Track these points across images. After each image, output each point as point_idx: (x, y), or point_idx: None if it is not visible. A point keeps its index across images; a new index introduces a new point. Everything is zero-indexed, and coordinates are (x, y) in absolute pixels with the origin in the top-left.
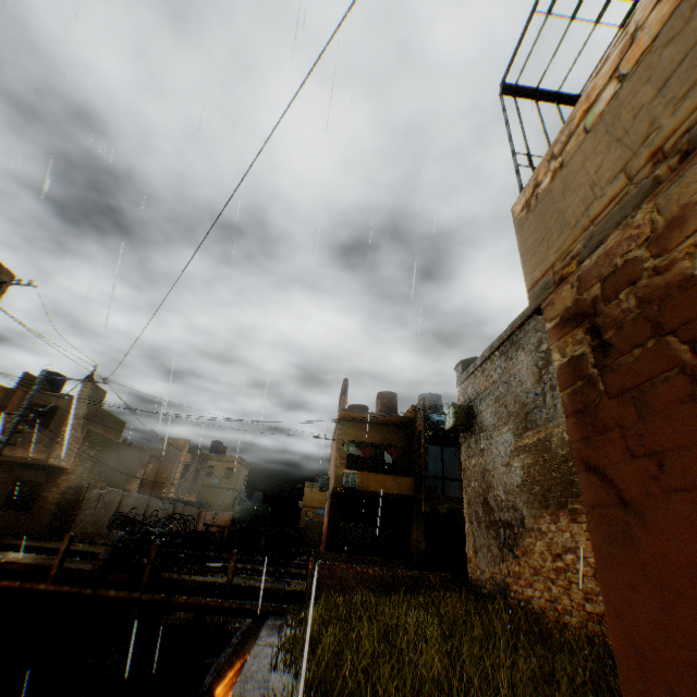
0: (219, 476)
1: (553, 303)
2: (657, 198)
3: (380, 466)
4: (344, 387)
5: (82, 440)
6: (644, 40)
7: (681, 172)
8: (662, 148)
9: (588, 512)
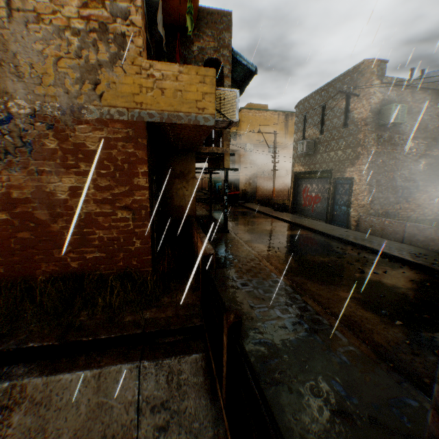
0: None
1: None
2: None
3: None
4: None
5: None
6: None
7: None
8: None
9: None
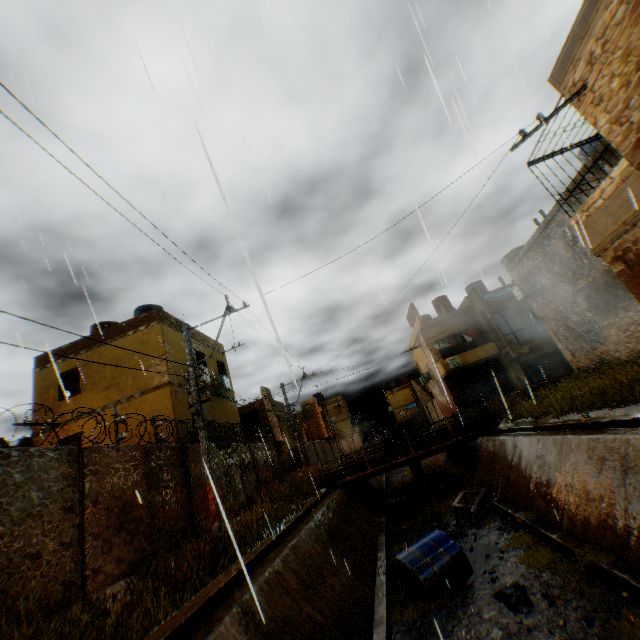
0: (333, 415)
1: (604, 255)
2: (627, 234)
3: (464, 346)
4: (413, 309)
5: (277, 422)
6: (606, 193)
7: (631, 230)
8: (624, 223)
9: (639, 303)
